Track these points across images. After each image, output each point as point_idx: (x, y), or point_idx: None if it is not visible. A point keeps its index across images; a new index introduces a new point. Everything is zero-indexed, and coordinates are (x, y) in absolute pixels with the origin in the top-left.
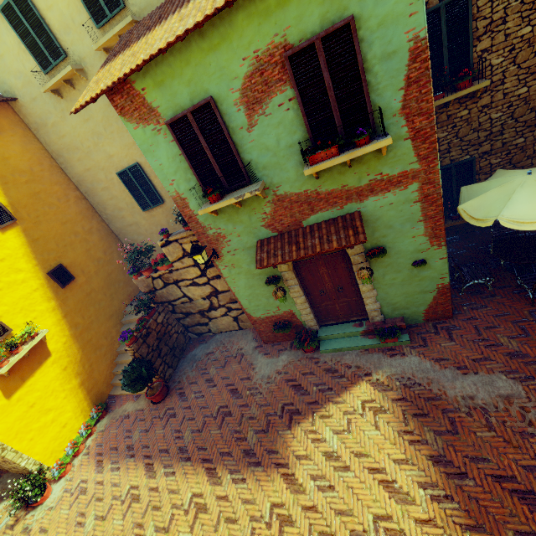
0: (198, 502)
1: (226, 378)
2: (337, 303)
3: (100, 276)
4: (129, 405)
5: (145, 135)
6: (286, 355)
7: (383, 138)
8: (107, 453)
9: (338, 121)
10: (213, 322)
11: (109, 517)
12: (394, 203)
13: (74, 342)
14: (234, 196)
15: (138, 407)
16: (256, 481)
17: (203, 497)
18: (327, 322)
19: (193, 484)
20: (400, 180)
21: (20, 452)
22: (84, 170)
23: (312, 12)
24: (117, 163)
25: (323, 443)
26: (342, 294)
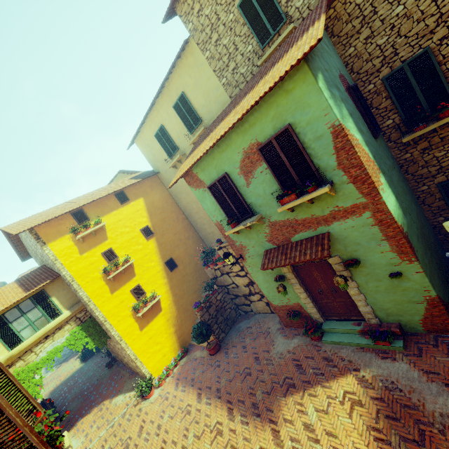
0: (218, 427)
1: (254, 348)
2: (335, 302)
3: (191, 265)
4: (198, 352)
5: (199, 193)
6: (298, 339)
7: (323, 187)
8: (181, 379)
9: (296, 177)
10: (253, 304)
11: (174, 418)
12: (355, 226)
13: (174, 304)
14: (242, 224)
15: (202, 355)
16: (254, 427)
17: (222, 426)
18: (331, 317)
19: (219, 415)
20: (354, 210)
21: (143, 363)
22: (186, 203)
23: (268, 126)
24: None
25: (305, 415)
26: (336, 294)
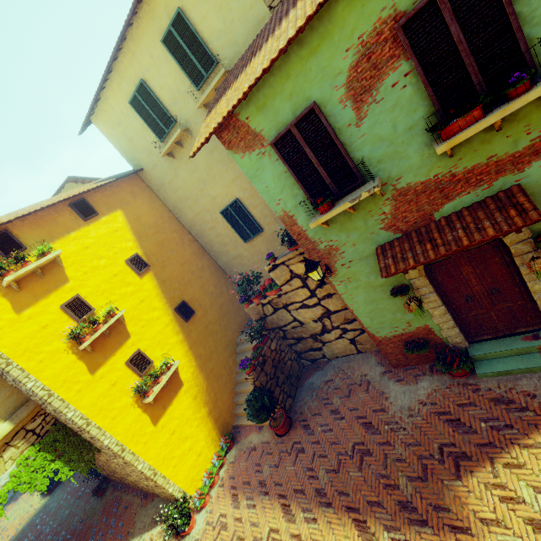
0: None
1: (354, 410)
2: (493, 311)
3: (214, 309)
4: (254, 437)
5: (251, 161)
6: (427, 381)
7: None
8: (240, 487)
9: (476, 77)
10: (327, 347)
11: None
12: None
13: (199, 372)
14: (347, 200)
15: (263, 439)
16: None
17: None
18: (479, 336)
19: (341, 537)
20: None
21: (167, 478)
22: (193, 215)
23: None
24: (220, 203)
25: (521, 505)
26: (498, 298)
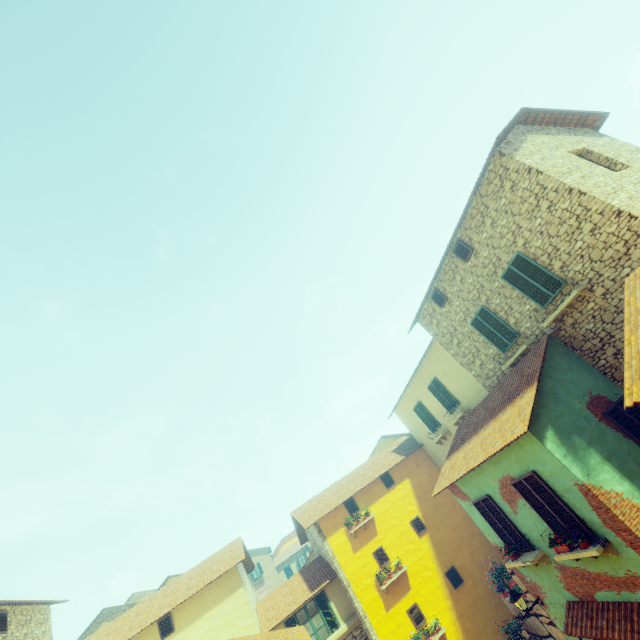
0: None
1: None
2: None
3: (484, 582)
4: None
5: (466, 505)
6: None
7: (593, 548)
8: None
9: (562, 523)
10: None
11: None
12: None
13: None
14: (521, 560)
15: None
16: None
17: None
18: None
19: None
20: None
21: None
22: None
23: (514, 466)
24: None
25: None
26: None
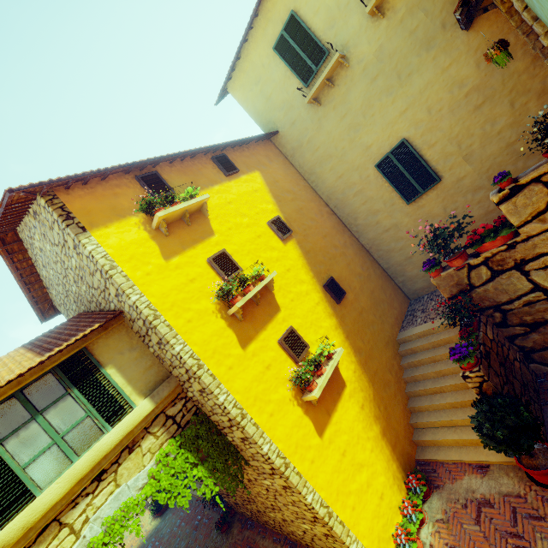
0: None
1: None
2: None
3: (365, 294)
4: (474, 482)
5: None
6: None
7: None
8: None
9: None
10: None
11: None
12: None
13: (361, 371)
14: None
15: (501, 488)
16: None
17: None
18: None
19: None
20: None
21: (346, 526)
22: (335, 179)
23: None
24: (375, 153)
25: None
26: None
